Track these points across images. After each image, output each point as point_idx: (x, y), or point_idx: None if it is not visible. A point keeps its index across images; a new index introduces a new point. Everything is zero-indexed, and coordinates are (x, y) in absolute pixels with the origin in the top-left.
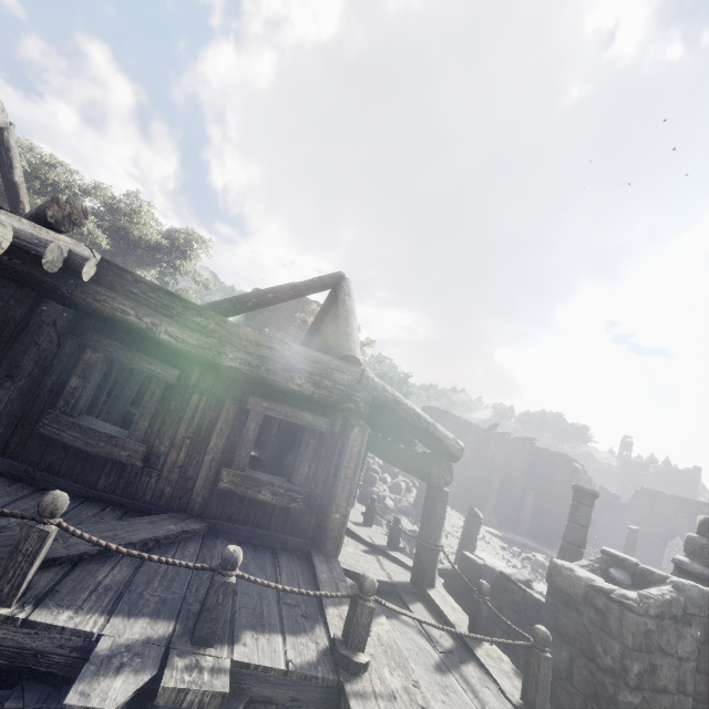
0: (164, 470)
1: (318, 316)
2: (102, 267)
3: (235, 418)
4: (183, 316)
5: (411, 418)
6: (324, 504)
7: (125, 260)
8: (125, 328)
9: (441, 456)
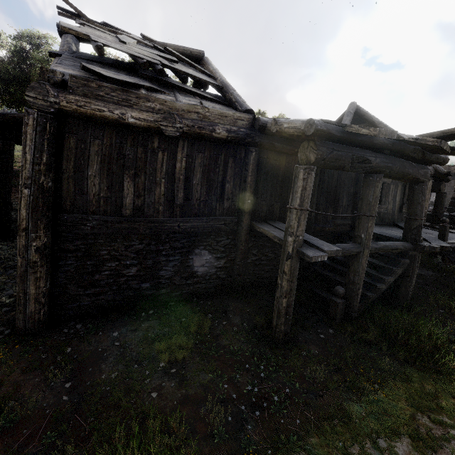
0: (388, 211)
1: None
2: None
3: (401, 189)
4: None
5: (441, 171)
6: None
7: None
8: None
9: (443, 182)
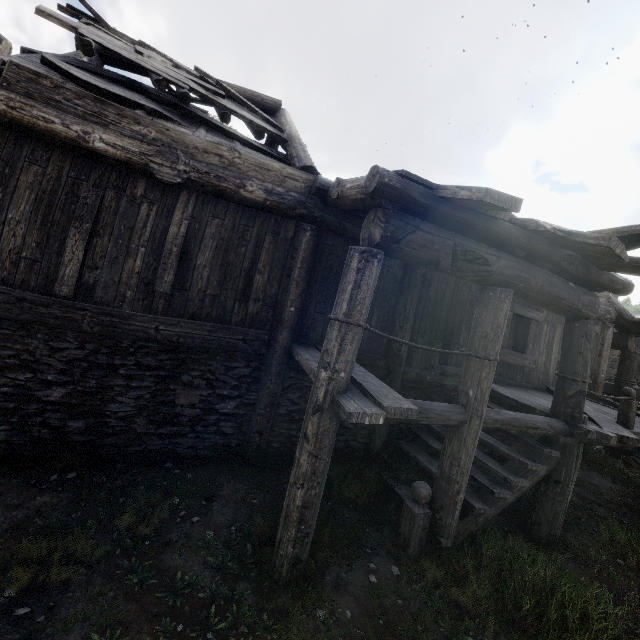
0: (538, 367)
1: None
2: None
3: (561, 334)
4: None
5: (628, 317)
6: (593, 371)
7: None
8: None
9: (632, 335)
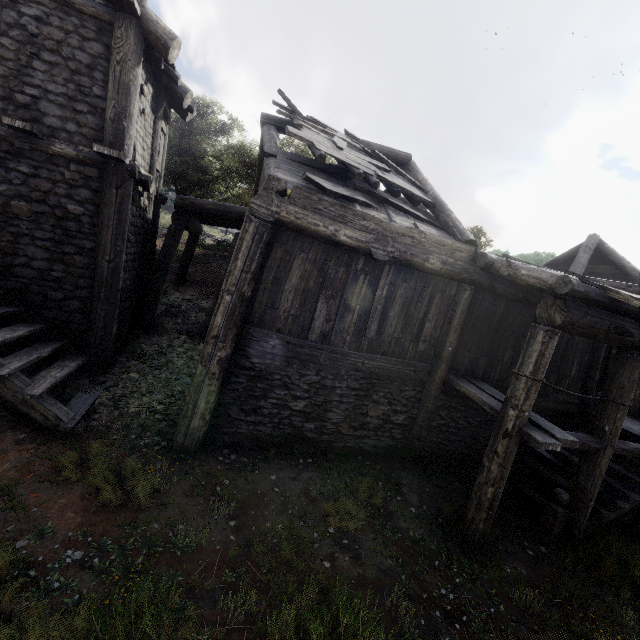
0: (636, 397)
1: (555, 261)
2: None
3: None
4: None
5: None
6: None
7: None
8: None
9: None
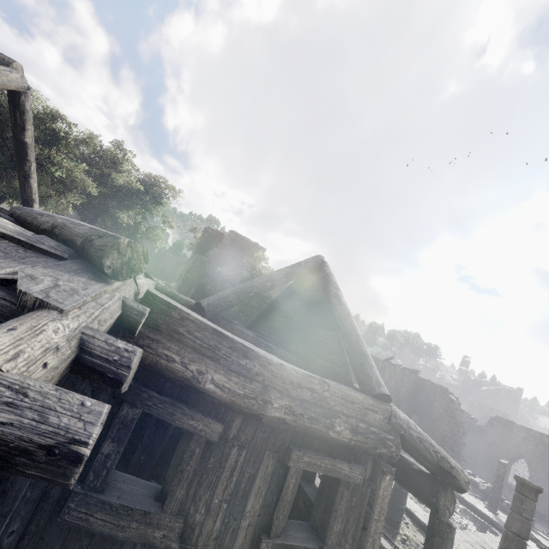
0: (198, 544)
1: (290, 287)
2: (146, 302)
3: (273, 472)
4: (228, 358)
5: (430, 455)
6: None
7: (107, 202)
8: (167, 375)
9: (447, 486)
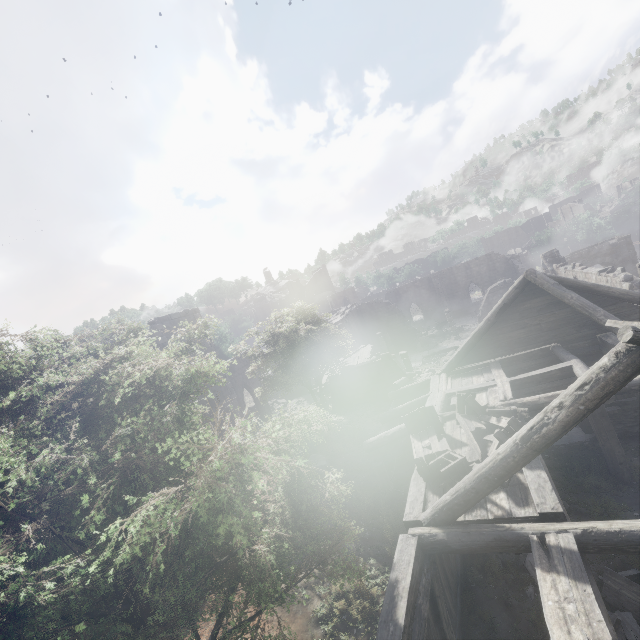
0: None
1: (502, 308)
2: None
3: None
4: None
5: None
6: None
7: None
8: None
9: None
